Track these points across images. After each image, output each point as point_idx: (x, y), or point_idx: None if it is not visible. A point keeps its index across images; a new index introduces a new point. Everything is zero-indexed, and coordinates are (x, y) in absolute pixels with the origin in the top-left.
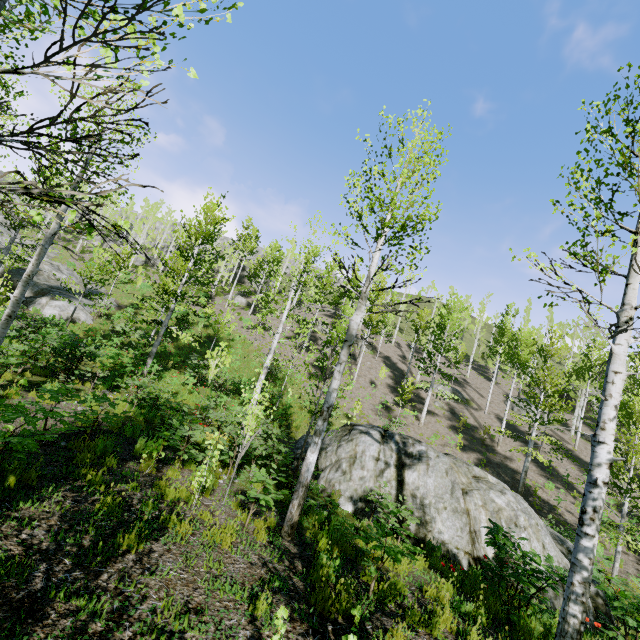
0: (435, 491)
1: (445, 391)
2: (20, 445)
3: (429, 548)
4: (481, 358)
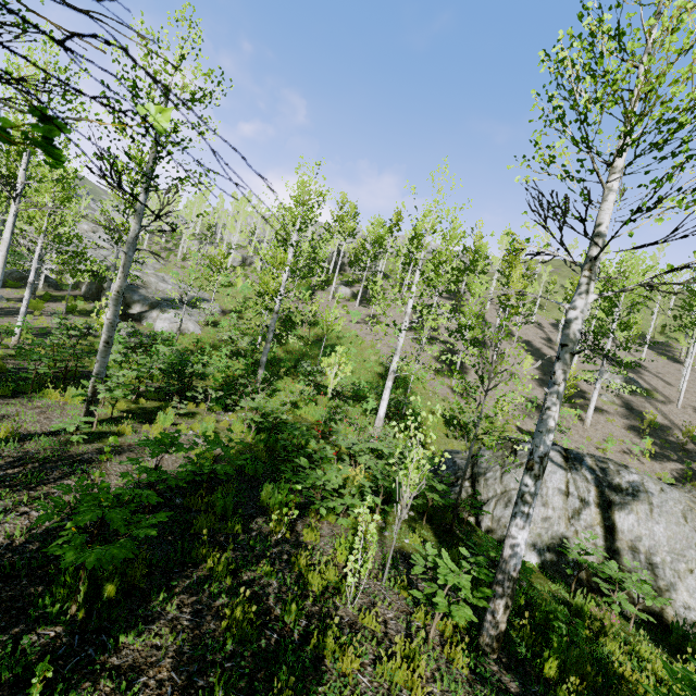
0: (669, 544)
1: (621, 382)
2: (105, 557)
3: (678, 635)
4: (657, 332)
